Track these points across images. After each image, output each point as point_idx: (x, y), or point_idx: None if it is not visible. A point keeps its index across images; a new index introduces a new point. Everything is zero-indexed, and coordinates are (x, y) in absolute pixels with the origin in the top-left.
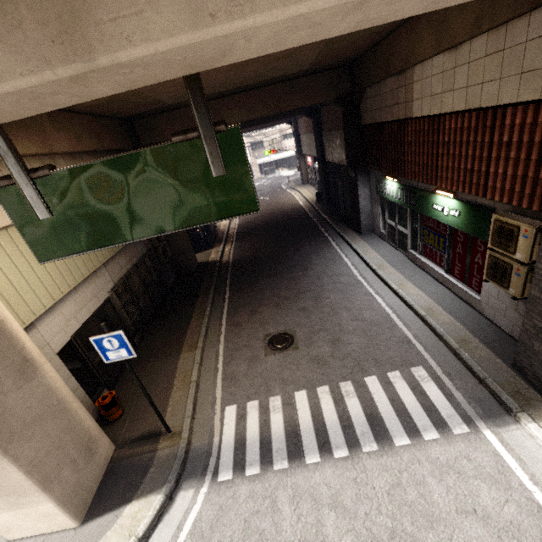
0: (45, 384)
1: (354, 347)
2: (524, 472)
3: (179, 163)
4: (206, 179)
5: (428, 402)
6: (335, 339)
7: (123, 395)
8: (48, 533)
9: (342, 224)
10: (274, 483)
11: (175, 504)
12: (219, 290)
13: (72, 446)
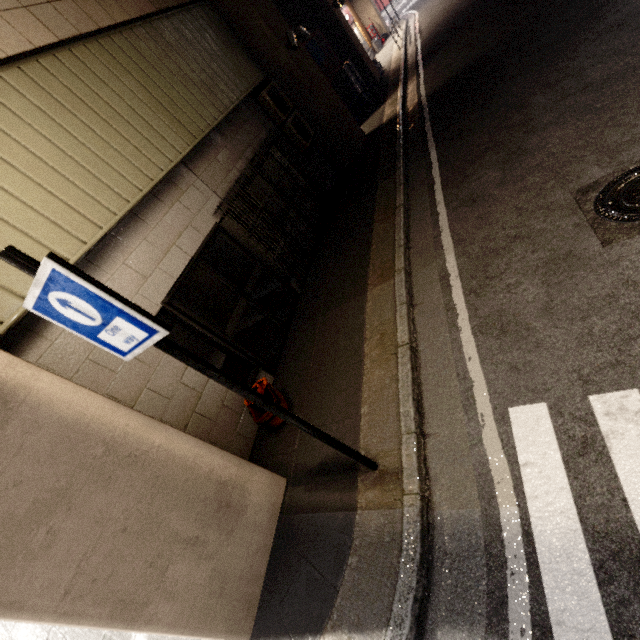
0: (52, 422)
1: None
2: None
3: None
4: None
5: None
6: None
7: (289, 377)
8: None
9: None
10: None
11: None
12: (414, 156)
13: (179, 517)
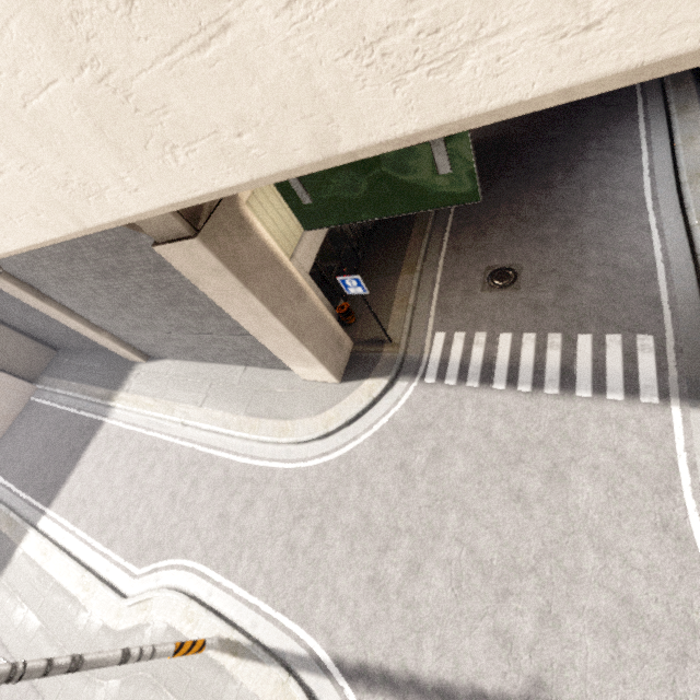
0: (311, 304)
1: (583, 300)
2: (685, 442)
3: (408, 164)
4: (431, 175)
5: (633, 371)
6: (566, 286)
7: (354, 305)
8: (323, 382)
9: None
10: (464, 394)
11: (395, 387)
12: None
13: (330, 342)
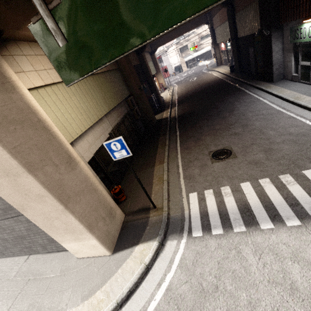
0: (82, 173)
1: (286, 152)
2: None
3: None
4: None
5: None
6: (267, 148)
7: (125, 189)
8: (96, 256)
9: (255, 80)
10: (237, 240)
11: (166, 248)
12: (172, 132)
13: (102, 210)
